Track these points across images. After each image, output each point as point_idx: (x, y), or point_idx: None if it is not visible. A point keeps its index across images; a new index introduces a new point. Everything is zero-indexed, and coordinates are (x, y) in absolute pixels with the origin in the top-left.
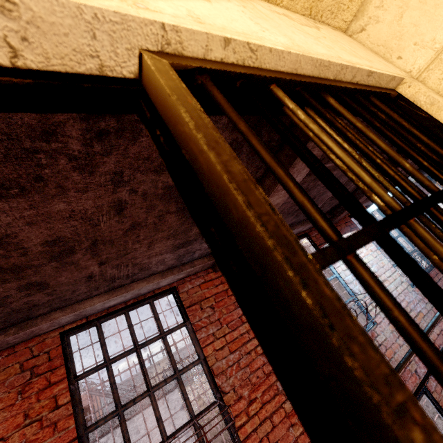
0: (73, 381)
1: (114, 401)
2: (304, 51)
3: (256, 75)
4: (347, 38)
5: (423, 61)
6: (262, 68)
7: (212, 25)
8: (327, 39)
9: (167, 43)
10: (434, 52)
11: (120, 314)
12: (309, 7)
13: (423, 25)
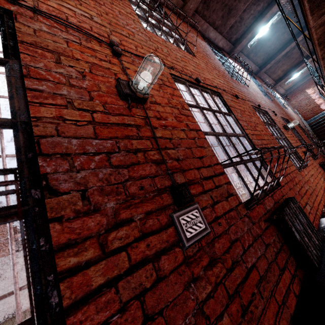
0: None
1: (137, 3)
2: None
3: None
4: None
5: None
6: None
7: None
8: None
9: None
10: None
11: None
12: None
13: None
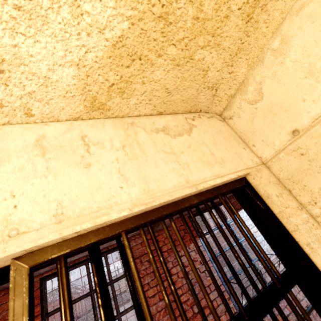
0: (44, 317)
1: None
2: (149, 200)
3: (104, 237)
4: (217, 127)
5: (268, 154)
6: (114, 223)
7: (71, 217)
8: (190, 150)
9: (31, 250)
10: (274, 151)
11: (83, 265)
12: (189, 108)
13: (267, 131)
